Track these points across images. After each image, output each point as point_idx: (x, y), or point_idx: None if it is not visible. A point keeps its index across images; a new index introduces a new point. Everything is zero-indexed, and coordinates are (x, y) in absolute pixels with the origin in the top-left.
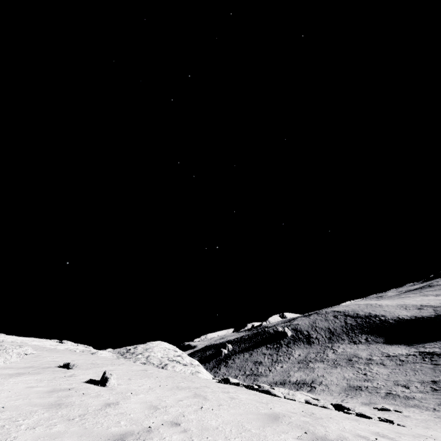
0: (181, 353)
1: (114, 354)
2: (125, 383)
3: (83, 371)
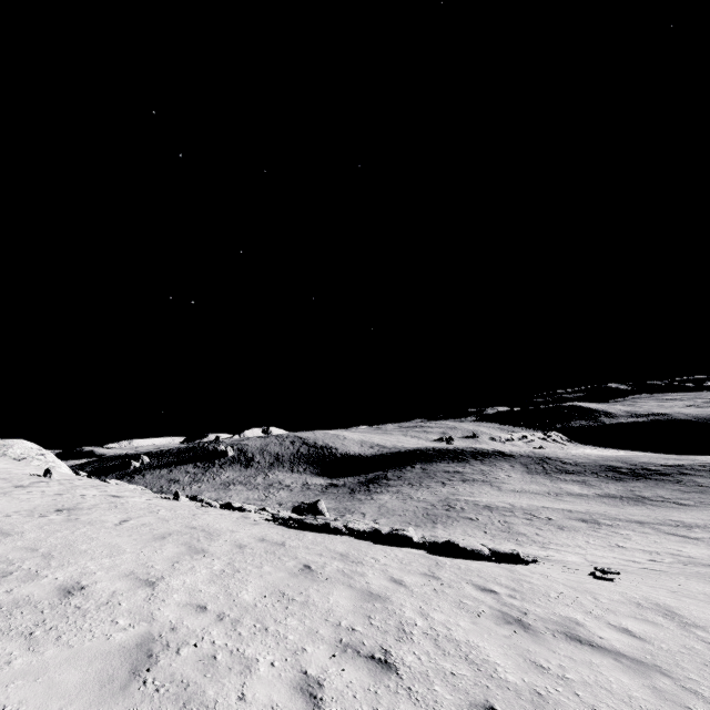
0: (47, 453)
1: None
2: None
3: None
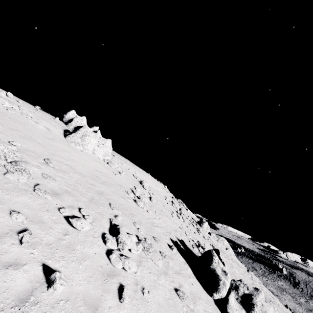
0: (230, 246)
1: (215, 236)
2: (228, 251)
3: (220, 243)
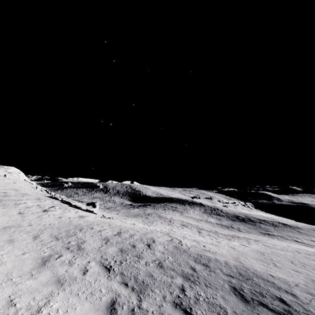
0: (21, 173)
1: None
2: None
3: None
